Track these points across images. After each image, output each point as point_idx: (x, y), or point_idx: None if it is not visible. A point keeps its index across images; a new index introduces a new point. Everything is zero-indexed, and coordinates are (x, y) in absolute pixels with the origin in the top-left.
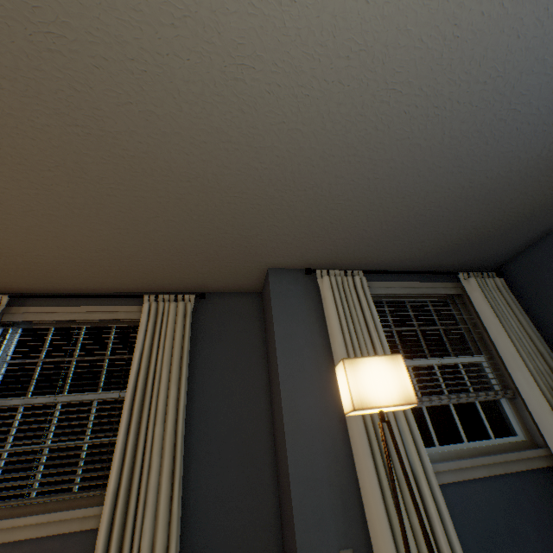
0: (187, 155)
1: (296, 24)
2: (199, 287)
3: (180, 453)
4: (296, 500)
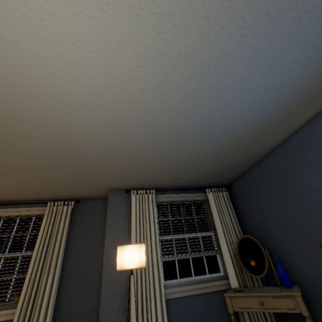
0: (50, 156)
1: (79, 120)
2: (77, 196)
3: (55, 283)
4: (102, 306)
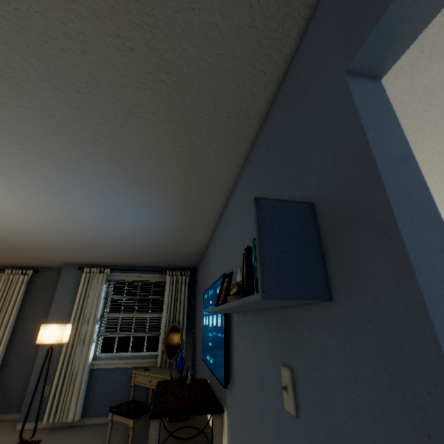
0: None
1: None
2: (37, 265)
3: (3, 344)
4: (36, 368)
